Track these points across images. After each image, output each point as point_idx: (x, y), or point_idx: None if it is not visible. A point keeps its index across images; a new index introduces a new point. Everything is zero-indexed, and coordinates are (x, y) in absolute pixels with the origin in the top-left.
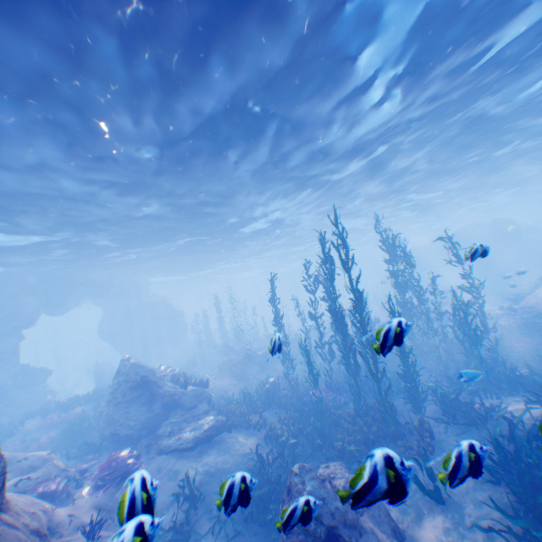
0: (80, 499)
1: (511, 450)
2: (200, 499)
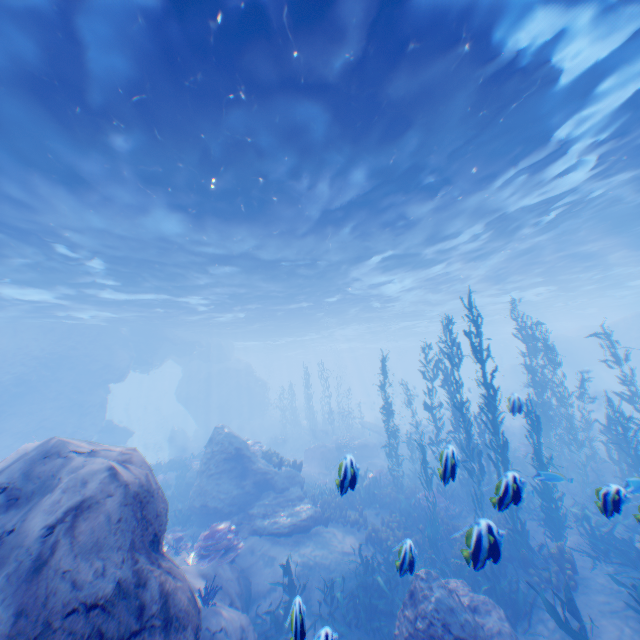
0: (185, 564)
1: None
2: (298, 591)
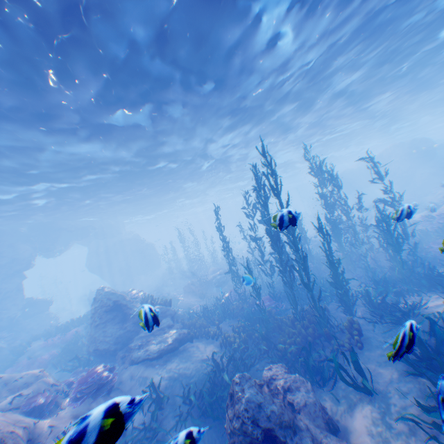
0: (63, 410)
1: (432, 345)
2: (165, 400)
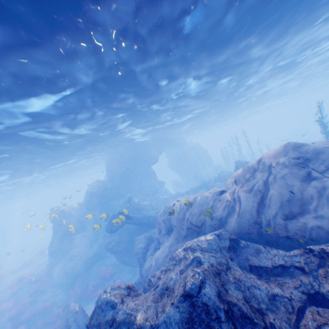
0: None
1: None
2: None
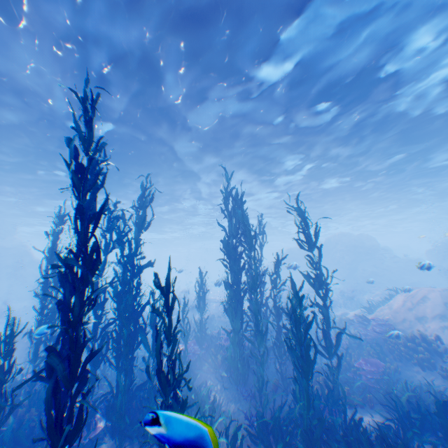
0: None
1: None
2: None
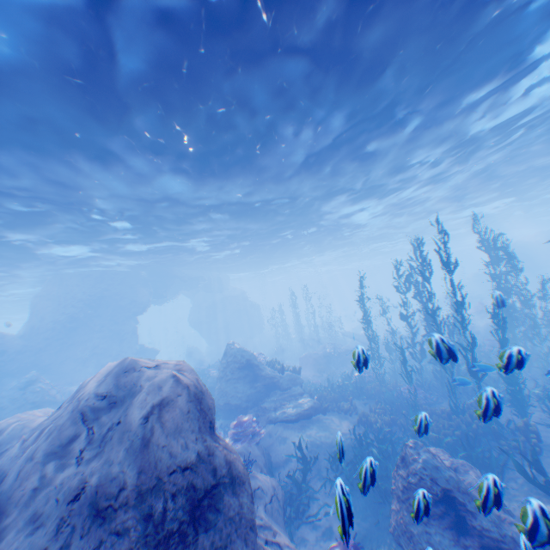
0: None
1: None
2: (309, 462)
